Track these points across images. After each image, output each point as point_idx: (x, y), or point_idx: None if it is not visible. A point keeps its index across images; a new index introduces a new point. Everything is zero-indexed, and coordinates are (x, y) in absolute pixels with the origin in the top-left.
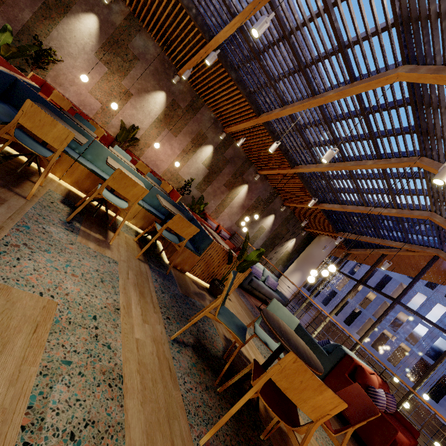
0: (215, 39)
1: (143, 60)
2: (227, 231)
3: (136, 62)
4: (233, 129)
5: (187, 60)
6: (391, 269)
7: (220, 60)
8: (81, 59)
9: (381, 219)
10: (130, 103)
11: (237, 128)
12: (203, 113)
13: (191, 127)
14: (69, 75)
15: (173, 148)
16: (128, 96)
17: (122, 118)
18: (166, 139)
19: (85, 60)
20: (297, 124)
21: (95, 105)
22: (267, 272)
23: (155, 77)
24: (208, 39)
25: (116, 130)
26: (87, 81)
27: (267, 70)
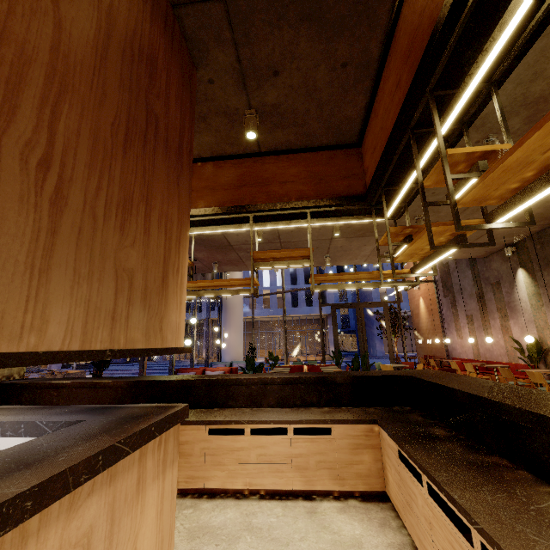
0: None
1: None
2: None
3: None
4: None
5: None
6: None
7: None
8: None
9: None
10: None
11: None
12: None
13: None
14: None
15: None
16: None
17: None
18: None
19: None
20: None
21: None
22: None
23: None
24: None
25: None
26: None
27: None
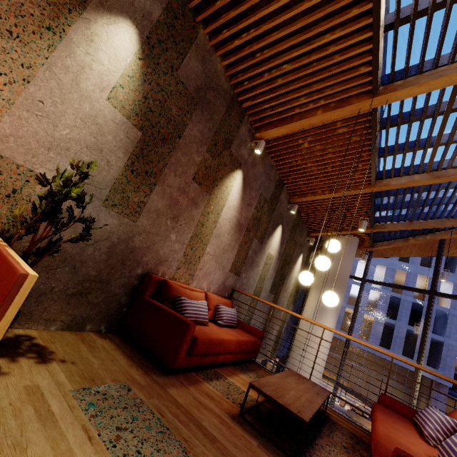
0: None
1: None
2: (220, 295)
3: None
4: None
5: None
6: (418, 254)
7: None
8: None
9: None
10: None
11: None
12: None
13: None
14: None
15: None
16: None
17: None
18: None
19: None
20: None
21: None
22: None
23: None
24: None
25: None
26: None
27: None
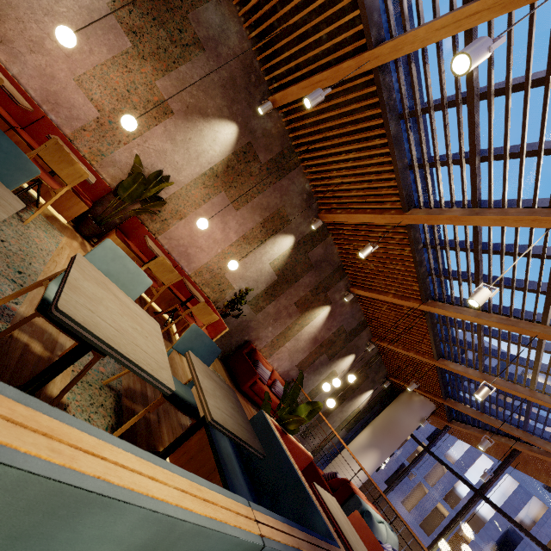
0: (397, 42)
1: (212, 54)
2: (282, 377)
3: (196, 51)
4: (338, 218)
5: (295, 80)
6: None
7: (379, 92)
8: (74, 2)
9: (547, 412)
10: (164, 127)
11: (349, 219)
12: (293, 180)
13: (268, 199)
14: (32, 26)
15: (226, 228)
16: (163, 112)
17: (140, 152)
18: (217, 211)
19: (82, 7)
20: (480, 243)
21: (82, 110)
22: (389, 535)
23: (227, 92)
24: (374, 41)
25: (118, 173)
26: (72, 45)
27: (478, 133)
